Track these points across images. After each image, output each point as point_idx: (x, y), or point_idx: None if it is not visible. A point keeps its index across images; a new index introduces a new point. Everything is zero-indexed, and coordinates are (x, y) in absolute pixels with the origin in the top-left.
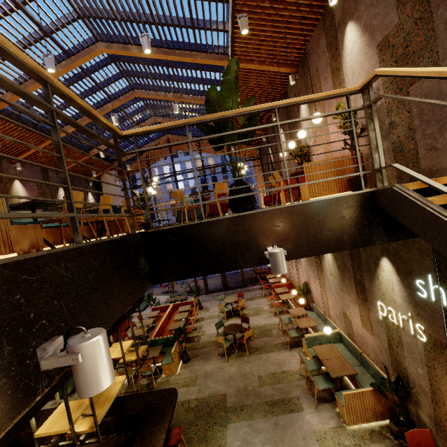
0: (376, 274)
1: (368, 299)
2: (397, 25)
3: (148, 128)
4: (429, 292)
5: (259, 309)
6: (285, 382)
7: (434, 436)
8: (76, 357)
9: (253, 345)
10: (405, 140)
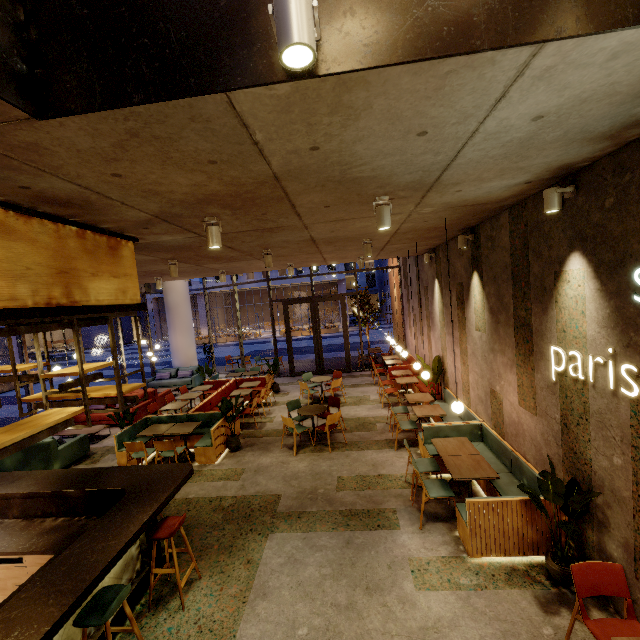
0: (555, 295)
1: (534, 351)
2: None
3: None
4: None
5: (363, 397)
6: (378, 488)
7: (630, 582)
8: None
9: (341, 439)
10: None
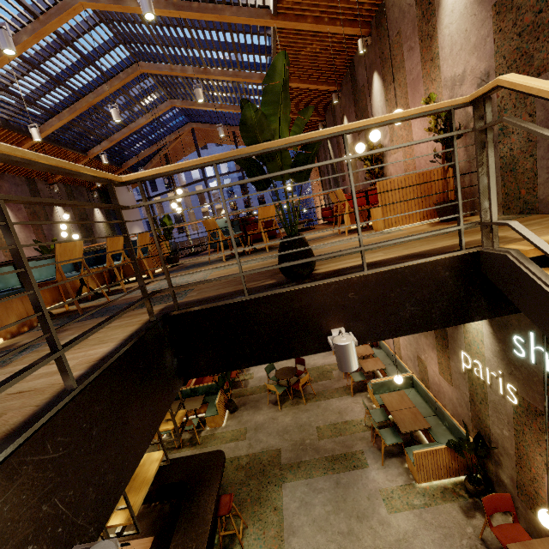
0: None
1: (449, 347)
2: None
3: (158, 171)
4: (529, 352)
5: None
6: (347, 434)
7: (514, 497)
8: None
9: (310, 390)
10: (520, 155)
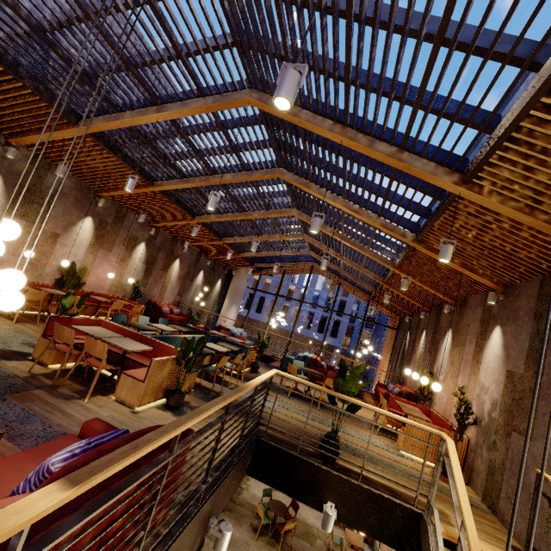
0: None
1: None
2: (521, 375)
3: (293, 378)
4: None
5: None
6: None
7: None
8: (223, 536)
9: (289, 541)
10: (498, 468)
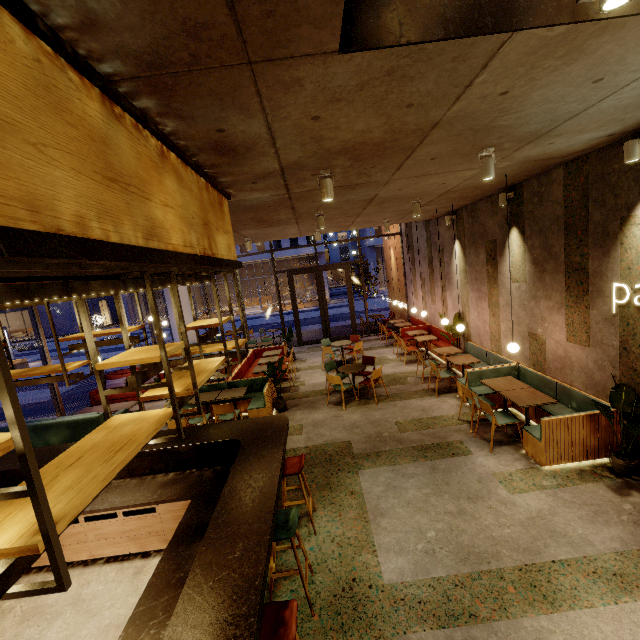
0: (620, 238)
1: (590, 290)
2: None
3: None
4: None
5: (382, 358)
6: (437, 427)
7: None
8: None
9: (380, 393)
10: None
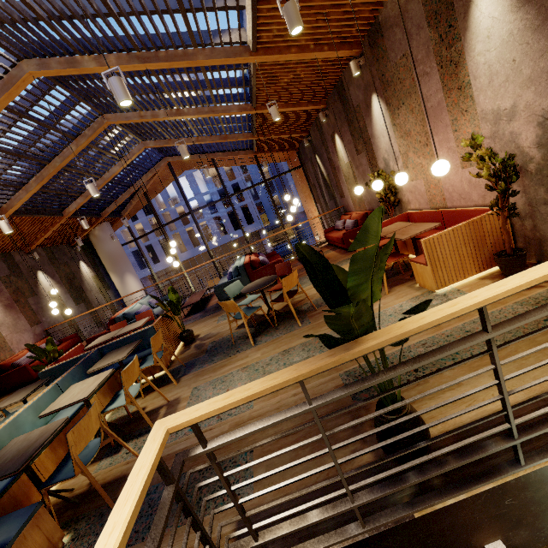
0: None
1: None
2: None
3: (221, 410)
4: None
5: None
6: None
7: None
8: None
9: None
10: None
